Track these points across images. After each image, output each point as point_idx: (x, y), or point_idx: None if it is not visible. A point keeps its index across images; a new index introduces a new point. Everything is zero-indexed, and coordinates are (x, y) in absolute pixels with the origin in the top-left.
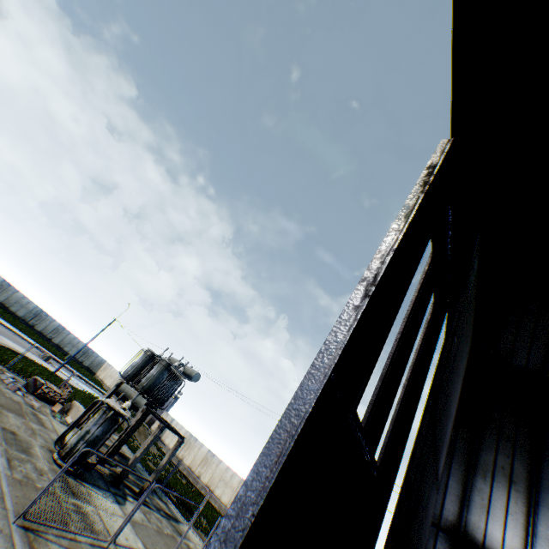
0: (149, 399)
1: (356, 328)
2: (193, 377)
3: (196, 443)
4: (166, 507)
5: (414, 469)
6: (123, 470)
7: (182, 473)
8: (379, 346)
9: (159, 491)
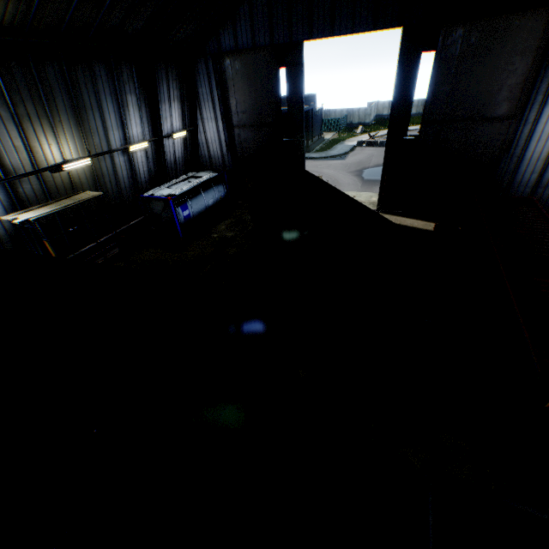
0: None
1: (391, 128)
2: None
3: None
4: None
5: (421, 139)
6: None
7: None
8: (407, 120)
9: None
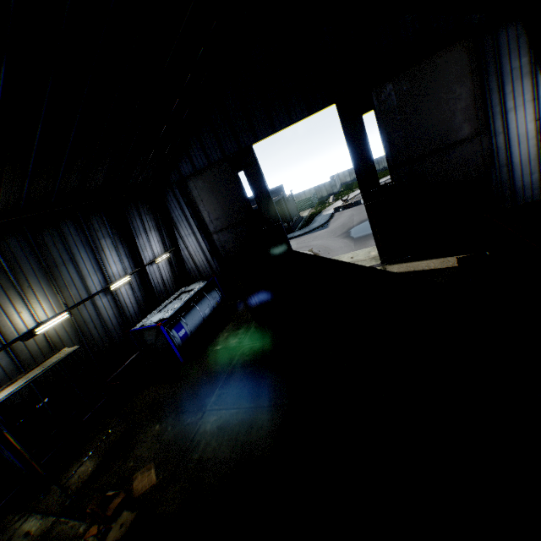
0: None
1: (361, 184)
2: None
3: None
4: None
5: (396, 183)
6: None
7: None
8: (374, 172)
9: None
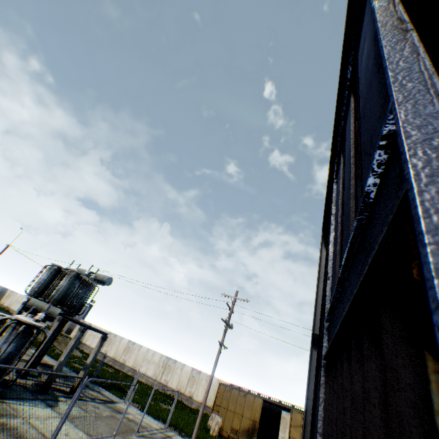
0: (64, 308)
1: None
2: (106, 281)
3: (116, 338)
4: (100, 395)
5: None
6: (49, 377)
7: (108, 365)
8: None
9: (91, 384)
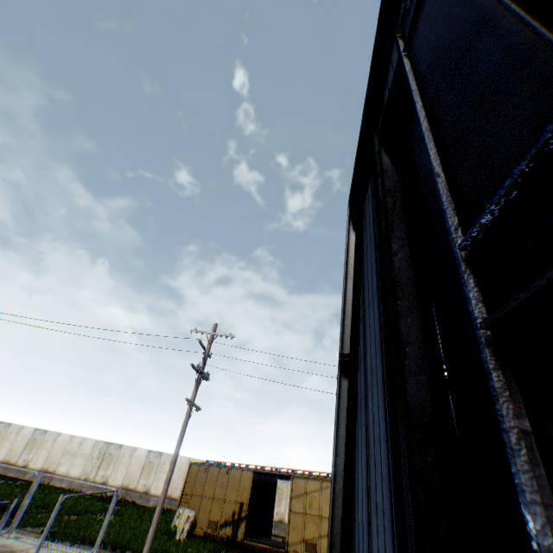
0: None
1: None
2: None
3: (11, 430)
4: None
5: None
6: None
7: None
8: None
9: None
